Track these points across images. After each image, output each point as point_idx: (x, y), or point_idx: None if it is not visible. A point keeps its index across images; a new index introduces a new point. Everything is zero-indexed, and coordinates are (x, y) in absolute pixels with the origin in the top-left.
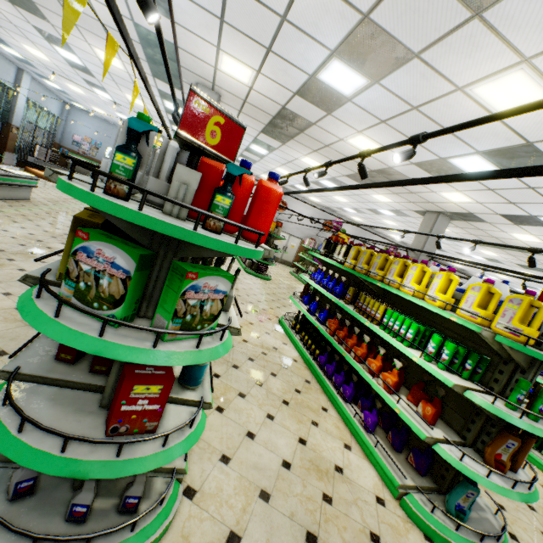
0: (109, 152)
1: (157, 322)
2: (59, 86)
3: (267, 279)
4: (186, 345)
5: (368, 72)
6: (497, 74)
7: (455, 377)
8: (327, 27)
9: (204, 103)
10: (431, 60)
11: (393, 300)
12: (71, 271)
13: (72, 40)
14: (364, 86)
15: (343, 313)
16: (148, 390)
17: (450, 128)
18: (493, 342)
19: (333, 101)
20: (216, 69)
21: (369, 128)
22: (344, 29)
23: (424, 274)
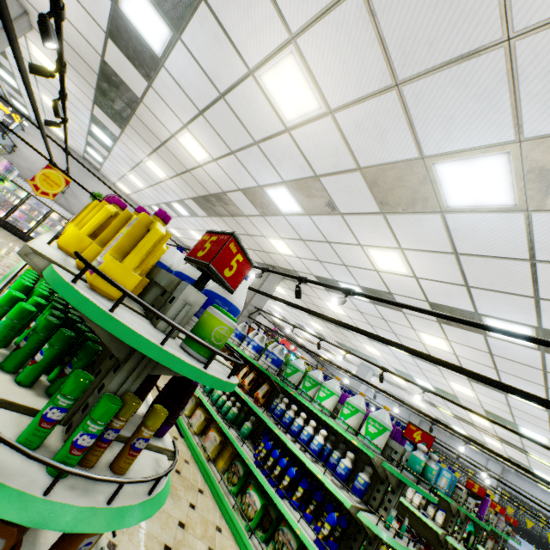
0: None
1: None
2: None
3: None
4: None
5: (167, 14)
6: (275, 55)
7: None
8: None
9: None
10: (218, 10)
11: None
12: None
13: None
14: (169, 40)
15: None
16: None
17: None
18: None
19: (148, 61)
20: None
21: (192, 121)
22: None
23: None
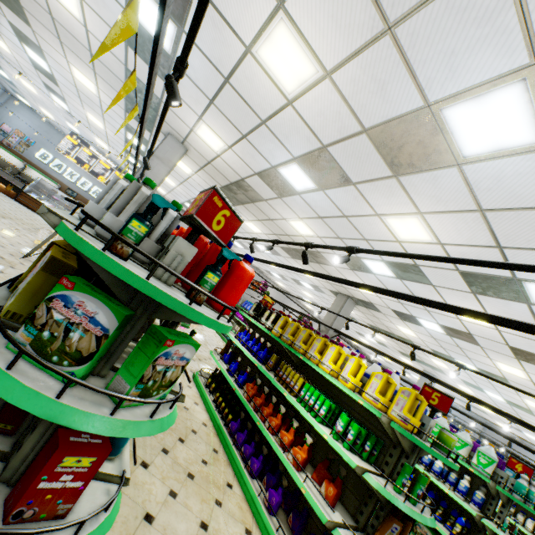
0: (41, 153)
1: (116, 385)
2: (8, 76)
3: (186, 326)
4: (140, 413)
5: (318, 181)
6: (403, 215)
7: (356, 457)
8: (295, 142)
9: (220, 199)
10: (363, 191)
11: (309, 373)
12: (38, 316)
13: (50, 50)
14: (312, 188)
15: (261, 378)
16: (79, 463)
17: (376, 251)
18: (388, 427)
19: (286, 190)
20: (192, 131)
21: (309, 218)
22: (308, 148)
23: (340, 355)
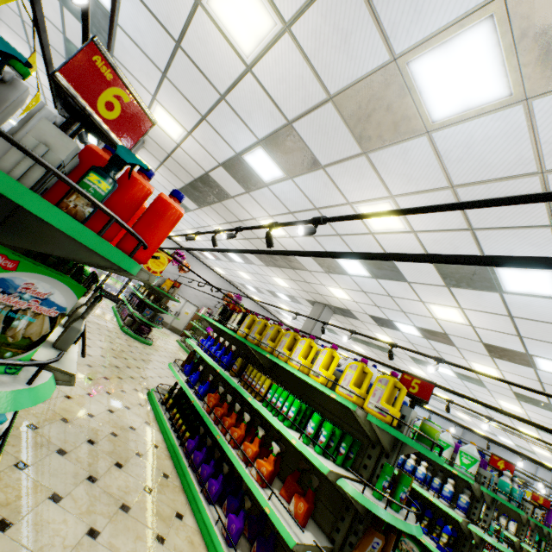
0: None
1: None
2: None
3: (148, 343)
4: None
5: (285, 168)
6: (374, 200)
7: (330, 462)
8: (259, 119)
9: (107, 65)
10: (332, 175)
11: (279, 376)
12: None
13: None
14: (280, 177)
15: (226, 388)
16: None
17: (344, 216)
18: (365, 422)
19: (253, 182)
20: None
21: (279, 215)
22: (272, 126)
23: (311, 349)
